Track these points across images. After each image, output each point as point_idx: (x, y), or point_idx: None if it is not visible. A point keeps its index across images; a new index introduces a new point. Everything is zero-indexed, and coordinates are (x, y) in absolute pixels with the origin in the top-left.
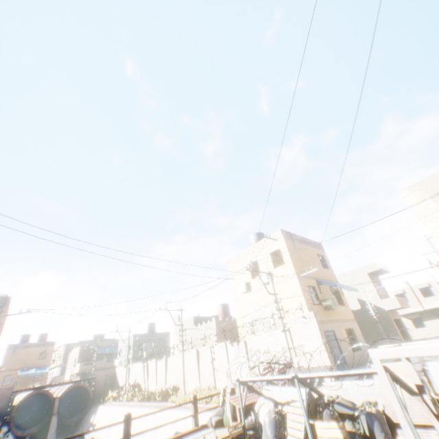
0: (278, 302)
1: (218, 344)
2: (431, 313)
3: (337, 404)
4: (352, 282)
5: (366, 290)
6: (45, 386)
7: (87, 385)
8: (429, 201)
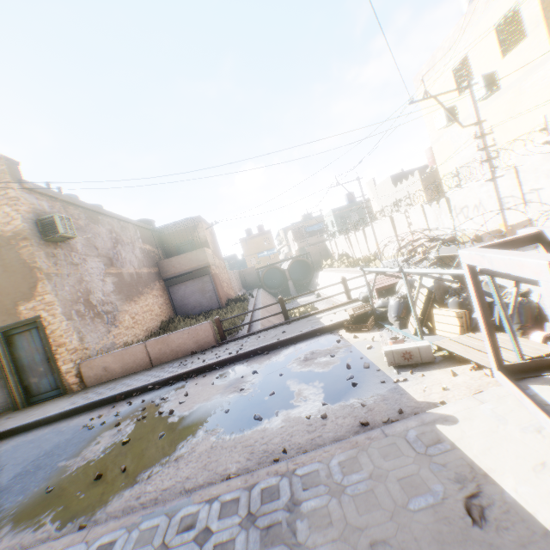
0: (483, 136)
1: (412, 208)
2: None
3: None
4: None
5: None
6: (273, 264)
7: (304, 259)
8: None
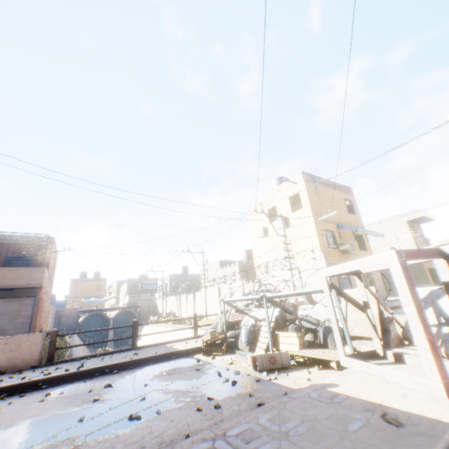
0: (287, 244)
1: (236, 282)
2: None
3: (304, 321)
4: (387, 230)
5: (402, 239)
6: (101, 310)
7: (133, 311)
8: None
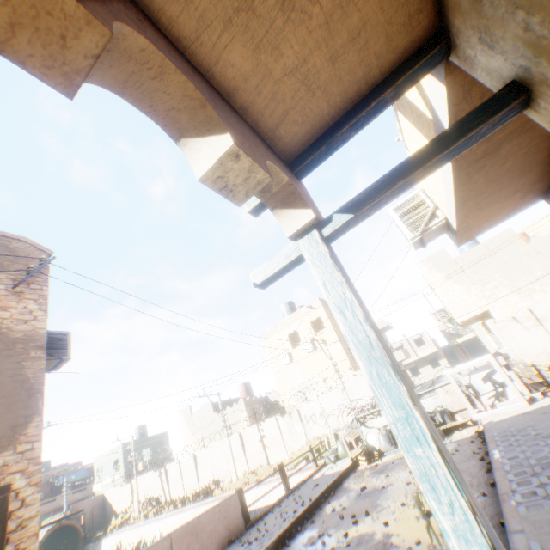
0: (335, 365)
1: (267, 420)
2: (424, 361)
3: None
4: None
5: None
6: None
7: (74, 522)
8: (436, 272)
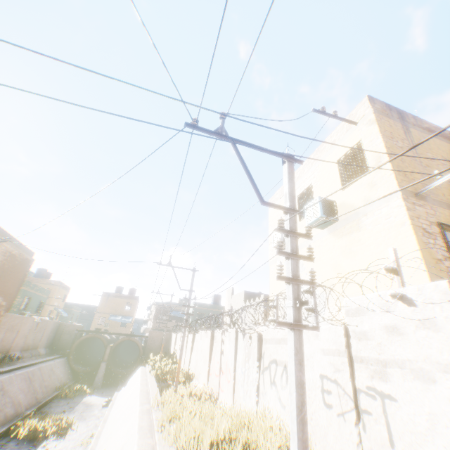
0: (295, 235)
1: (228, 330)
2: None
3: None
4: None
5: None
6: (101, 332)
7: (137, 342)
8: None
